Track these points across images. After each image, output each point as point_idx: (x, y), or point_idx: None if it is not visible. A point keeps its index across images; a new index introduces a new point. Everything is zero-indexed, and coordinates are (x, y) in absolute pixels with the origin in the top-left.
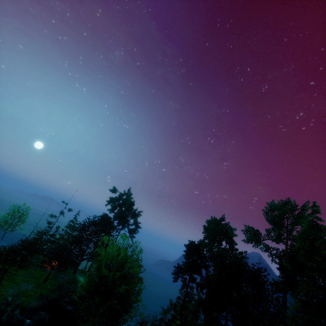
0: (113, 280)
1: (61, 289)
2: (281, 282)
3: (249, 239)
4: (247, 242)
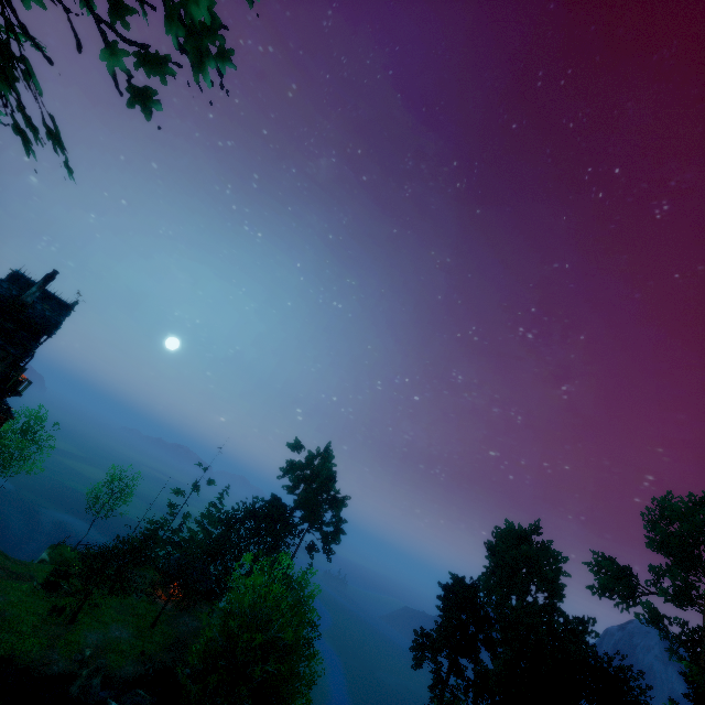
0: (249, 649)
1: (181, 646)
2: None
3: (605, 587)
4: (601, 595)
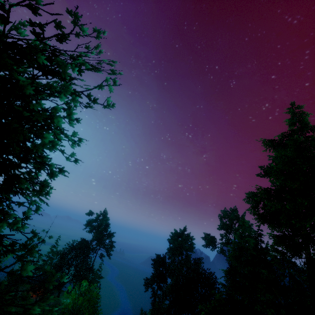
0: None
1: None
2: (222, 284)
3: (207, 244)
4: (206, 247)
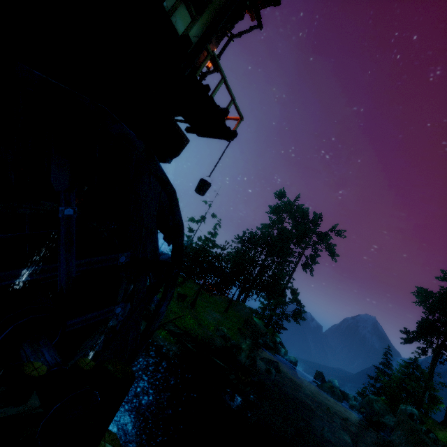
0: None
1: (250, 325)
2: None
3: None
4: None
